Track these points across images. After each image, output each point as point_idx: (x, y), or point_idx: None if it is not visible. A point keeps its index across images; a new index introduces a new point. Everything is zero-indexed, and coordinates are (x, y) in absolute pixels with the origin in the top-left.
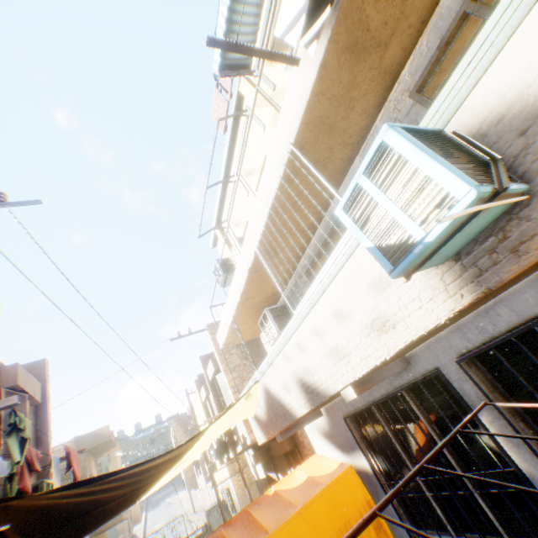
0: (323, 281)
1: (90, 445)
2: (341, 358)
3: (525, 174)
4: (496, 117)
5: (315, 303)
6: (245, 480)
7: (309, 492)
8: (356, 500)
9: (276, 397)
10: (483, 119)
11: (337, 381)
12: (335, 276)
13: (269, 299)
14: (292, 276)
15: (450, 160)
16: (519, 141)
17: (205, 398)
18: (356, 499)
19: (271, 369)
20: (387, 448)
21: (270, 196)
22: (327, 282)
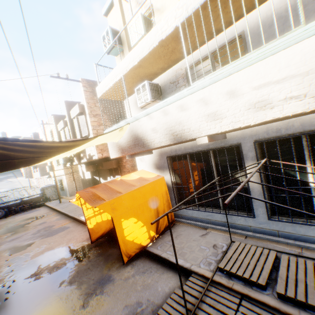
0: (236, 67)
1: None
2: (215, 119)
3: None
4: None
5: (217, 81)
6: (74, 178)
7: (142, 183)
8: (162, 190)
9: (142, 134)
10: None
11: (203, 131)
12: (249, 66)
13: (149, 76)
14: (174, 66)
15: None
16: None
17: (62, 128)
18: (162, 190)
19: (146, 118)
20: (185, 173)
21: None
22: (238, 69)
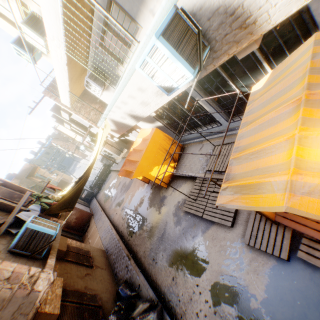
0: (127, 76)
1: (26, 175)
2: (147, 105)
3: (209, 39)
4: (200, 7)
5: (126, 85)
6: (110, 145)
7: (145, 143)
8: (161, 137)
9: (119, 122)
10: (194, 6)
11: (147, 112)
12: (134, 73)
13: (83, 69)
14: (90, 48)
15: (183, 50)
16: (208, 23)
17: (70, 127)
18: (161, 137)
19: (111, 112)
20: (167, 117)
21: (57, 12)
22: (130, 76)
